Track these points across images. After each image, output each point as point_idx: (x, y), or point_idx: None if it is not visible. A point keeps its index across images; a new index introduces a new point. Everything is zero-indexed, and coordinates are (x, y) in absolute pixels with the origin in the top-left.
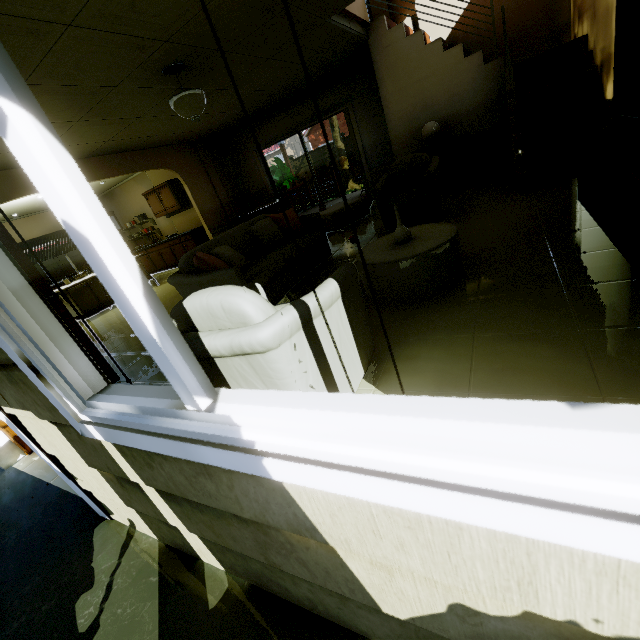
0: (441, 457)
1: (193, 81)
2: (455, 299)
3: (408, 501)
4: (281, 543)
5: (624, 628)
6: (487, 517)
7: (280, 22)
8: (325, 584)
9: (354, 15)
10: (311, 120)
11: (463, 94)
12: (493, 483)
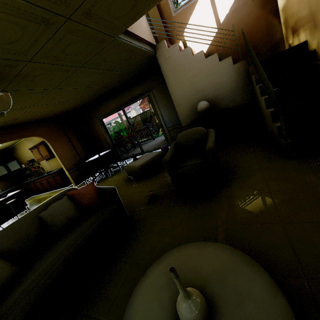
0: None
1: (15, 84)
2: None
3: None
4: None
5: None
6: None
7: (69, 36)
8: None
9: (142, 38)
10: (129, 102)
11: (221, 83)
12: None
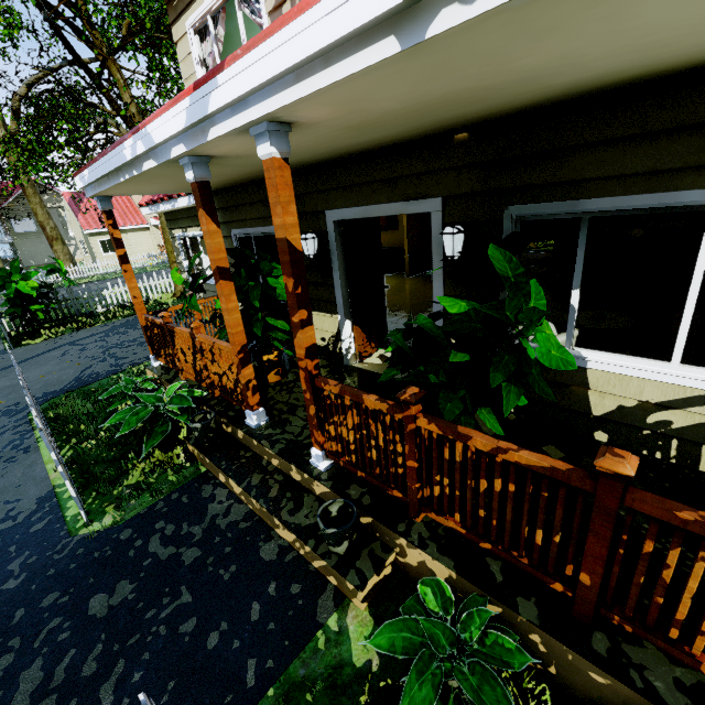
0: (634, 364)
1: None
2: None
3: (624, 372)
4: (565, 393)
5: (656, 400)
6: (639, 375)
7: None
8: (574, 407)
9: None
10: None
11: None
12: (643, 368)
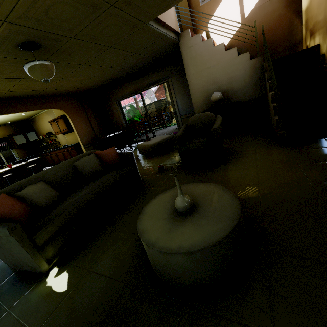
0: None
1: (54, 57)
2: (241, 323)
3: None
4: None
5: None
6: None
7: (109, 19)
8: None
9: (169, 26)
10: (147, 86)
11: (237, 77)
12: None
